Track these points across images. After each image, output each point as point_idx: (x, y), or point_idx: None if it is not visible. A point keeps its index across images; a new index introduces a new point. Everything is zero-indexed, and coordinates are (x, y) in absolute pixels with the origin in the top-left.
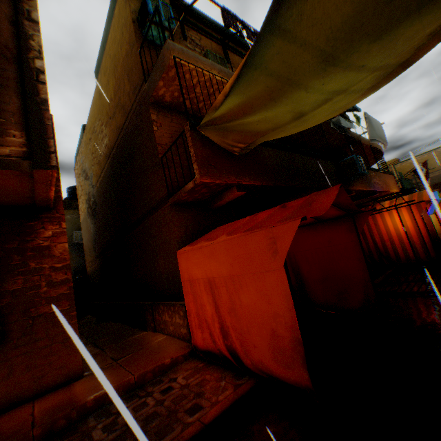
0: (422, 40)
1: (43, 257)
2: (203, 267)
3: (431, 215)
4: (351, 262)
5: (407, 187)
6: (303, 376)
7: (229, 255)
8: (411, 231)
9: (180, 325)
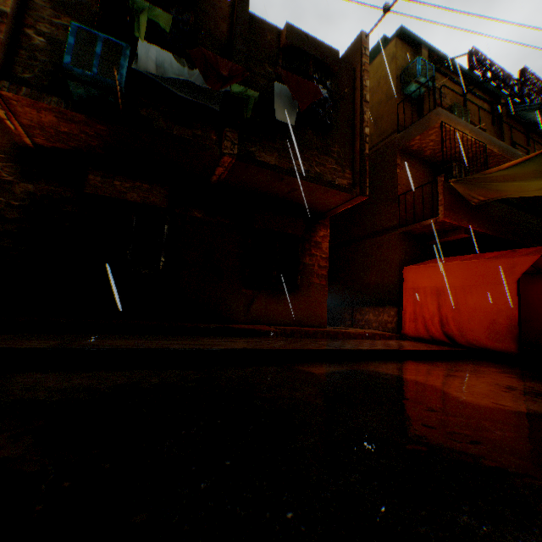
0: None
1: (317, 248)
2: (433, 279)
3: None
4: None
5: None
6: (509, 347)
7: (465, 273)
8: None
9: (388, 321)
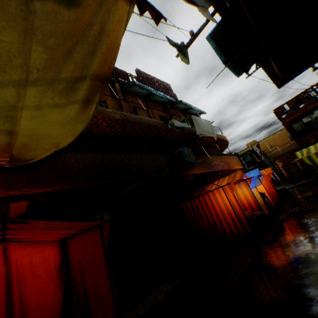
0: (60, 53)
1: None
2: None
3: (254, 189)
4: (106, 281)
5: (264, 159)
6: None
7: None
8: (231, 208)
9: None
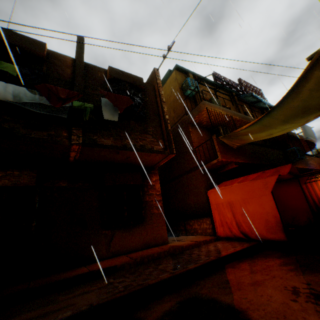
0: None
1: (152, 189)
2: (226, 197)
3: None
4: (298, 201)
5: None
6: (281, 236)
7: (242, 191)
8: None
9: (207, 228)
